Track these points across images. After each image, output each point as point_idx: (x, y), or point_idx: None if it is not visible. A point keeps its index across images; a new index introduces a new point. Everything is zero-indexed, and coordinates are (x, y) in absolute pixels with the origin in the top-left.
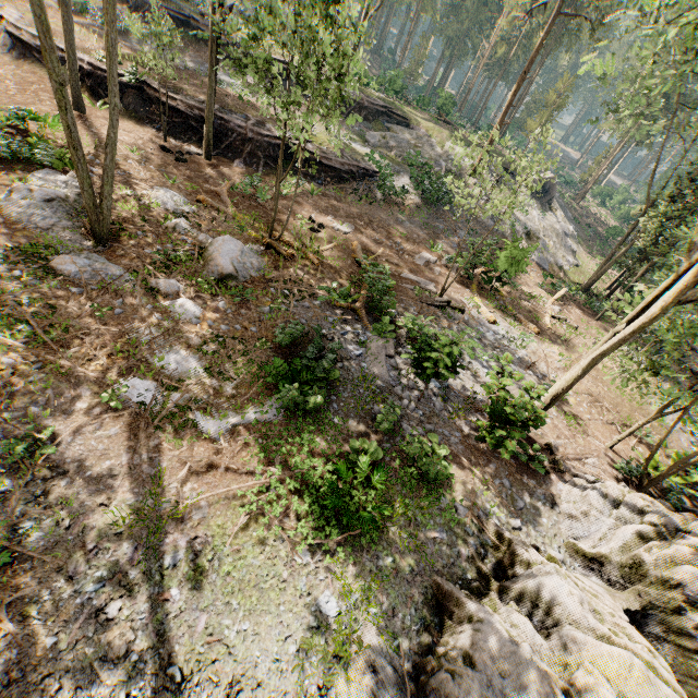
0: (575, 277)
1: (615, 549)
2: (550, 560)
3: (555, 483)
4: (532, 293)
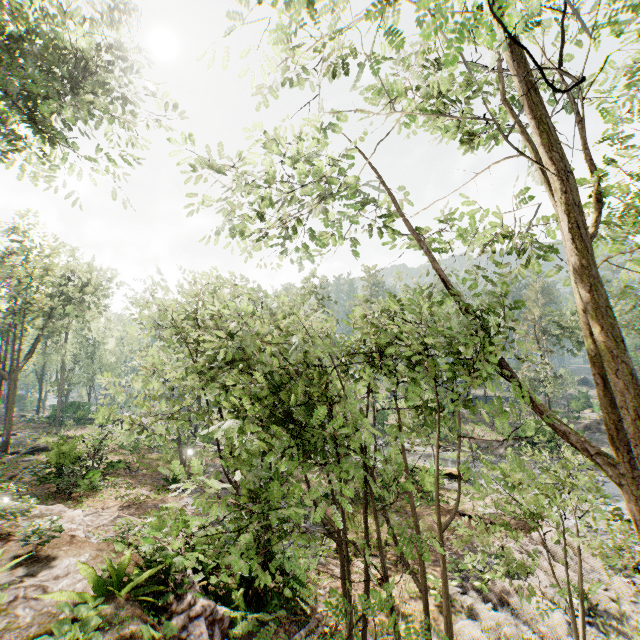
0: None
1: None
2: None
3: None
4: None
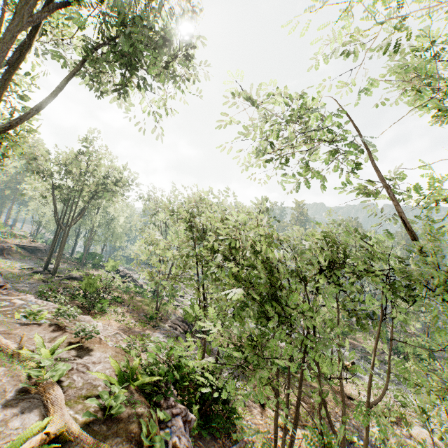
0: None
1: None
2: None
3: None
4: None
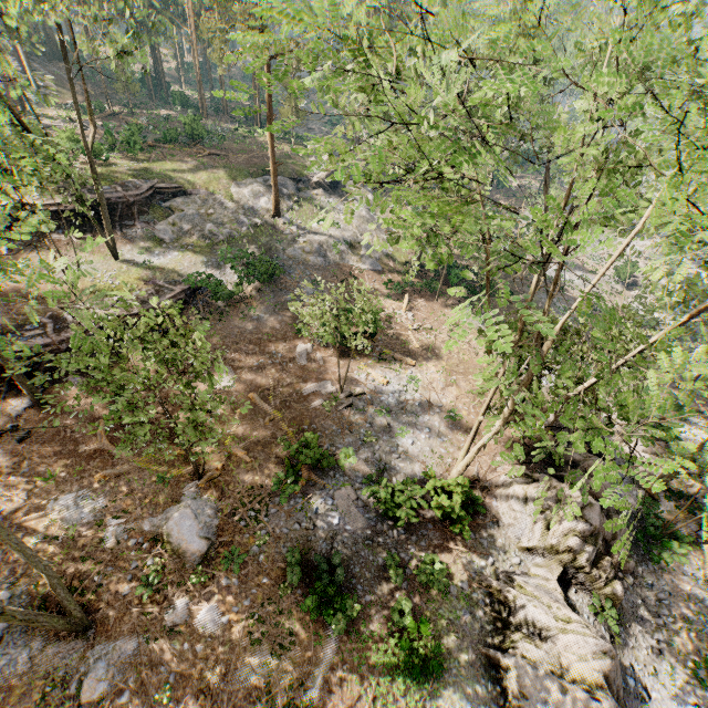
0: (400, 256)
1: (539, 538)
2: (520, 586)
3: (491, 504)
4: (388, 313)
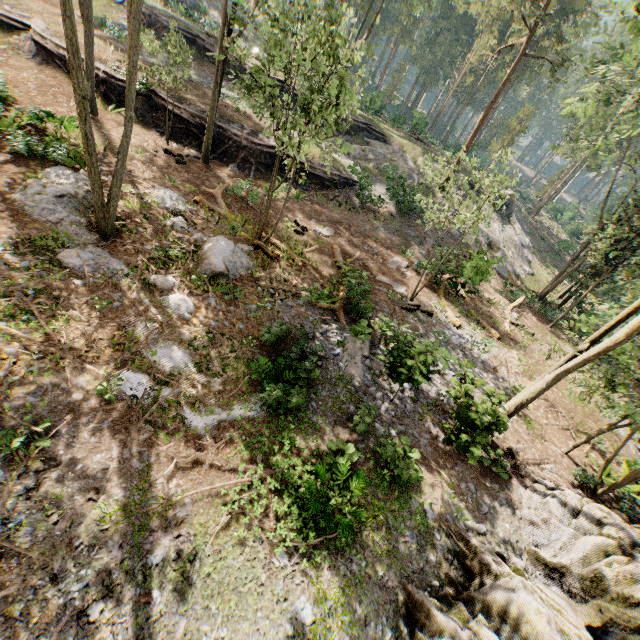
0: (530, 285)
1: (576, 560)
2: (516, 571)
3: (516, 488)
4: (493, 300)
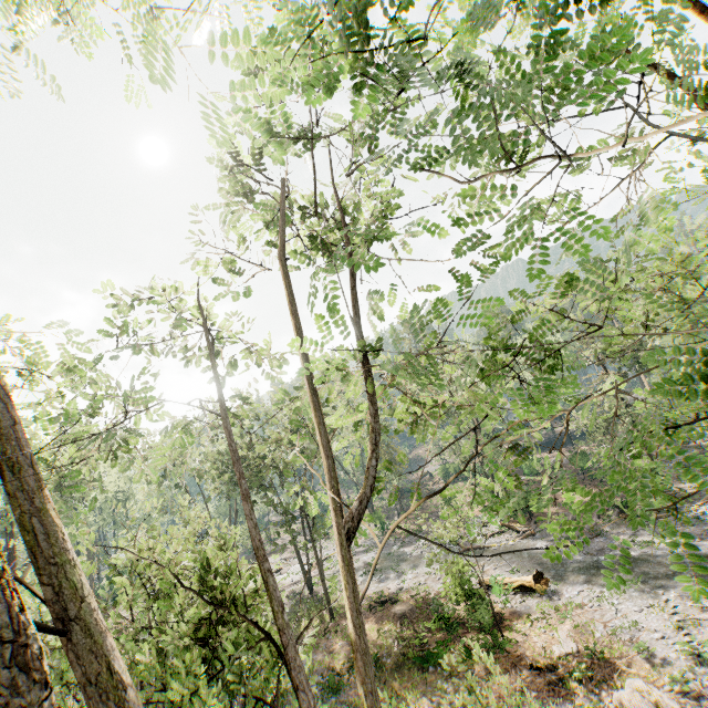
0: None
1: None
2: None
3: None
4: None
